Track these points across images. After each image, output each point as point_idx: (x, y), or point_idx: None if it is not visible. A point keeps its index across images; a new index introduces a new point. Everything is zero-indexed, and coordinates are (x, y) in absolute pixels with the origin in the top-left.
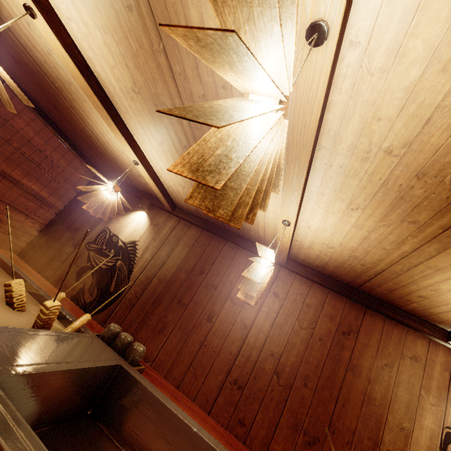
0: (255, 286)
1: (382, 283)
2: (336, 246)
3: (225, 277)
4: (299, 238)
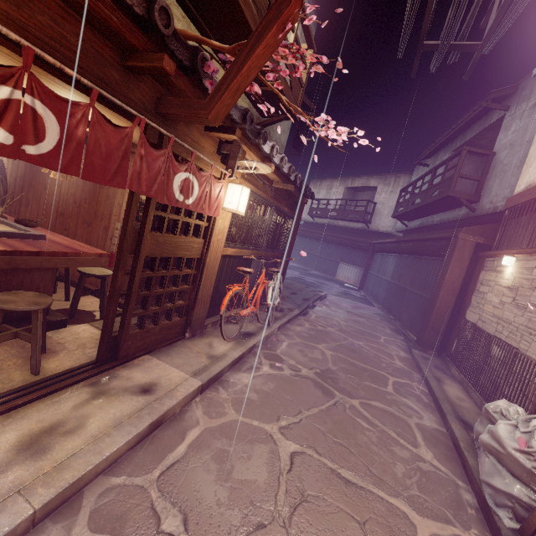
0: None
1: None
2: None
3: None
4: None
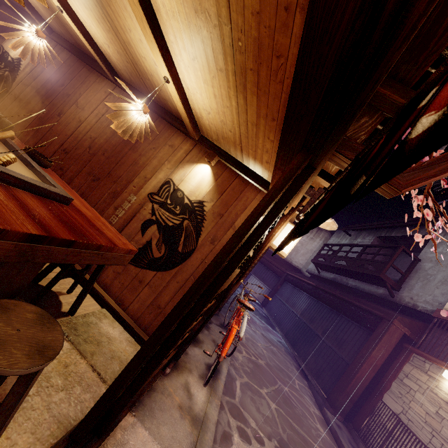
0: (13, 36)
1: (148, 83)
2: (107, 42)
3: (77, 90)
4: (98, 42)
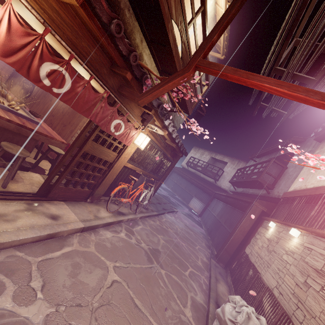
0: None
1: None
2: None
3: None
4: None
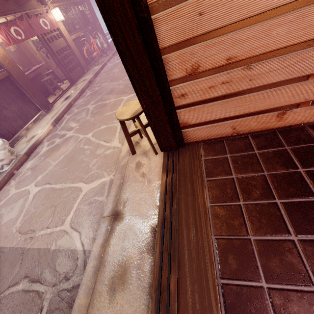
0: None
1: None
2: None
3: None
4: None
